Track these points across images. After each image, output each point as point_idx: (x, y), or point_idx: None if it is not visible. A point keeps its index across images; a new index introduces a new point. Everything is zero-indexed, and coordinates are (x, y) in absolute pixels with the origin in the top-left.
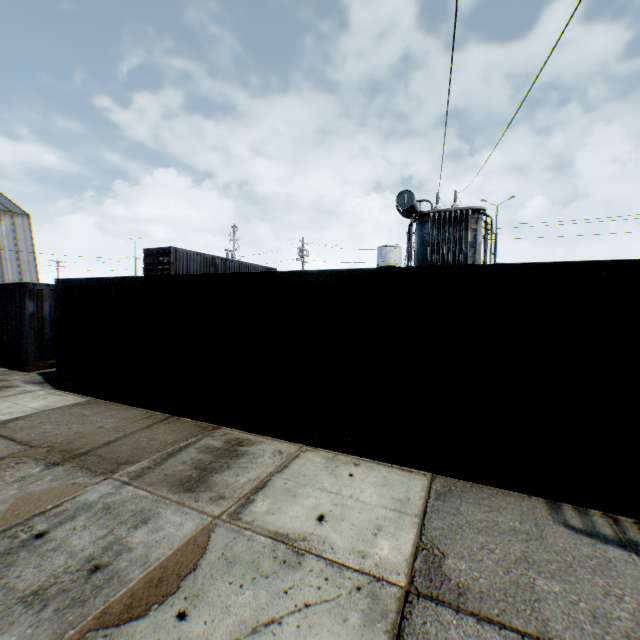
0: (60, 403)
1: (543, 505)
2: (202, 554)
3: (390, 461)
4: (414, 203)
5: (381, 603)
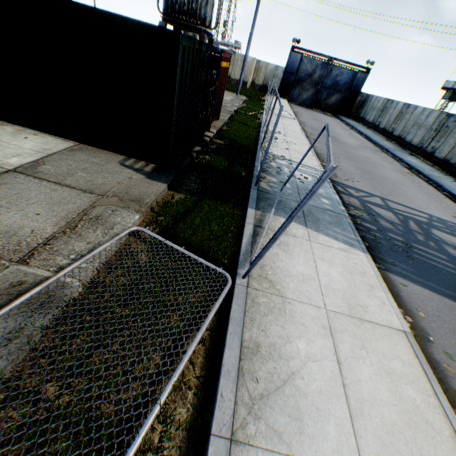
0: None
1: (122, 158)
2: None
3: (60, 136)
4: None
5: None
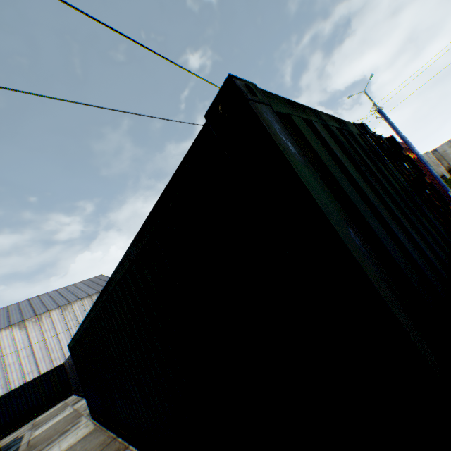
0: (78, 437)
1: None
2: None
3: None
4: None
5: None
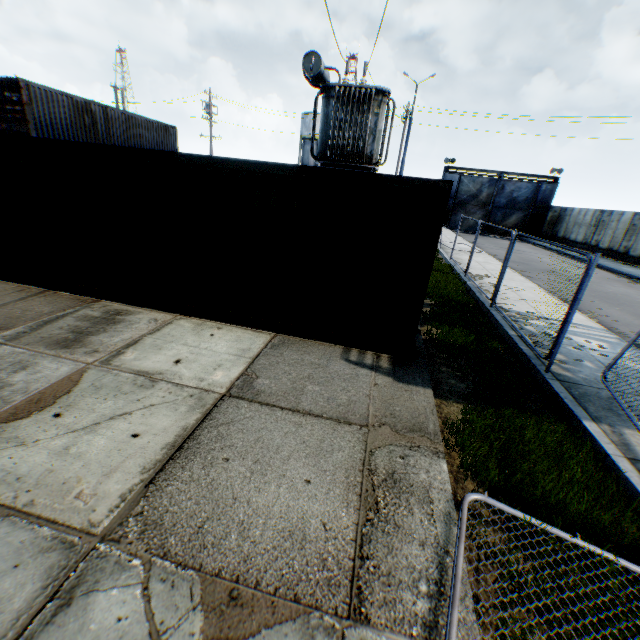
0: None
1: (341, 350)
2: (76, 385)
3: (247, 326)
4: (321, 71)
5: (204, 402)
